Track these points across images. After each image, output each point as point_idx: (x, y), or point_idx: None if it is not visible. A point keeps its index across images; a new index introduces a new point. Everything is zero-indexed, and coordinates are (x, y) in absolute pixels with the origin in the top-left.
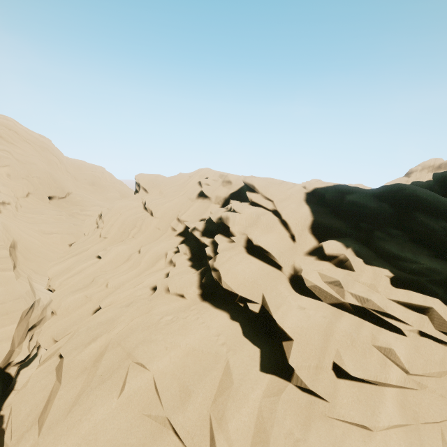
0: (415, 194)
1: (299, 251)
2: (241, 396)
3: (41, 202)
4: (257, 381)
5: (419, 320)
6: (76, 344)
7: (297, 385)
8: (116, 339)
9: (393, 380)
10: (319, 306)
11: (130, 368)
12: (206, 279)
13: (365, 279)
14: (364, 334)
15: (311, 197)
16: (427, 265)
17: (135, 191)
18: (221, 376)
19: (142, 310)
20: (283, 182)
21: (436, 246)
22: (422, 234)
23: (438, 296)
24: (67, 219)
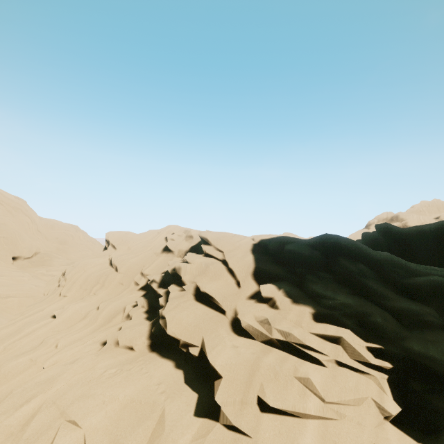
0: (338, 242)
1: (243, 296)
2: (170, 442)
3: (3, 263)
4: (189, 426)
5: (334, 350)
6: (6, 408)
7: (223, 423)
8: (52, 398)
9: (312, 409)
10: (251, 344)
11: (60, 427)
12: (155, 328)
13: (292, 316)
14: (287, 367)
15: (257, 247)
16: (341, 300)
17: (104, 248)
18: (155, 425)
19: (87, 366)
20: (235, 235)
21: (354, 285)
22: (344, 275)
23: (349, 327)
24: (29, 281)
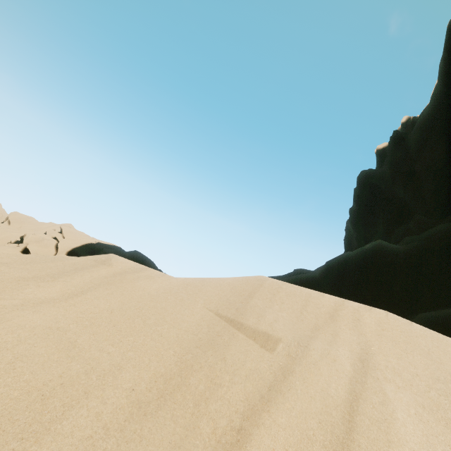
0: (134, 255)
1: None
2: None
3: None
4: None
5: None
6: None
7: None
8: None
9: None
10: None
11: None
12: None
13: None
14: None
15: (91, 245)
16: None
17: (2, 222)
18: None
19: None
20: (87, 236)
21: None
22: None
23: None
24: None
